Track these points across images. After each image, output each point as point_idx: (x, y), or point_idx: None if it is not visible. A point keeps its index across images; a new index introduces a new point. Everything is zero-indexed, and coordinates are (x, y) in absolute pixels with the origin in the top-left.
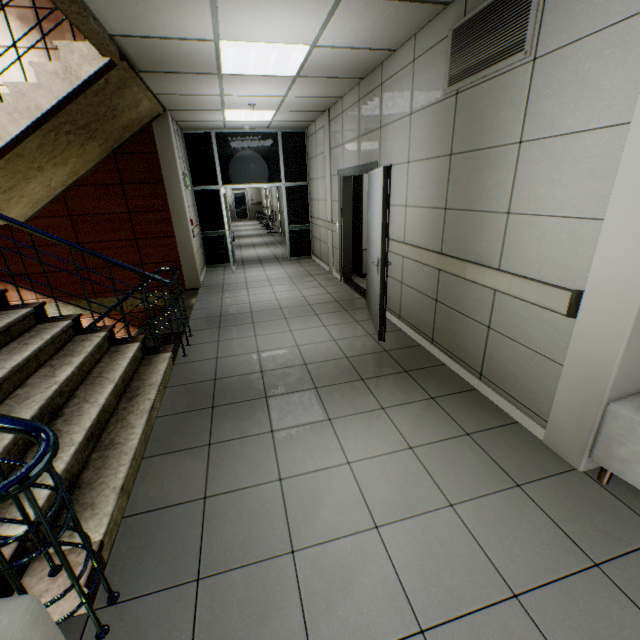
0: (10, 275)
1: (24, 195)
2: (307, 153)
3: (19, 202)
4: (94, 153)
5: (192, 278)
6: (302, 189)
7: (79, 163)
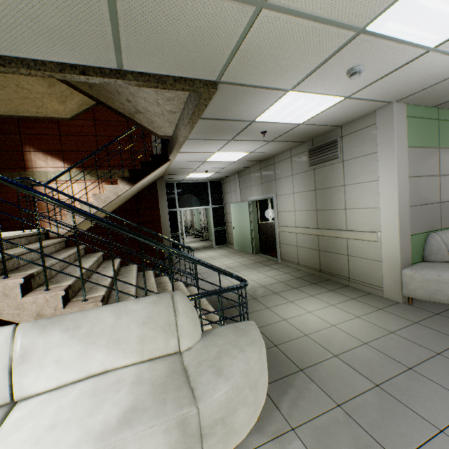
0: (51, 151)
1: None
2: None
3: (79, 94)
4: None
5: None
6: None
7: None
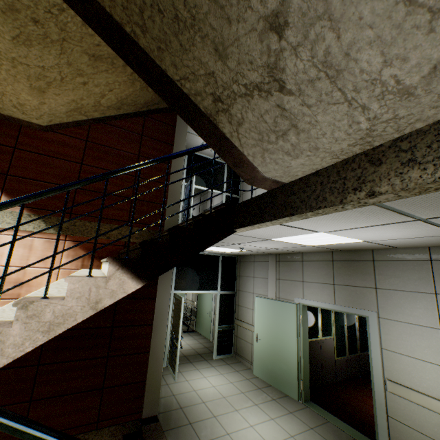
0: None
1: (87, 84)
2: (240, 179)
3: (75, 89)
4: (146, 97)
5: (172, 222)
6: (235, 199)
7: (133, 96)
